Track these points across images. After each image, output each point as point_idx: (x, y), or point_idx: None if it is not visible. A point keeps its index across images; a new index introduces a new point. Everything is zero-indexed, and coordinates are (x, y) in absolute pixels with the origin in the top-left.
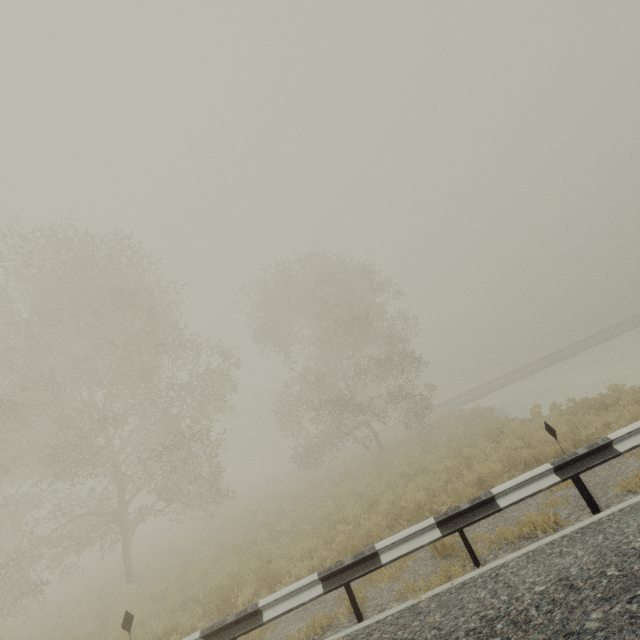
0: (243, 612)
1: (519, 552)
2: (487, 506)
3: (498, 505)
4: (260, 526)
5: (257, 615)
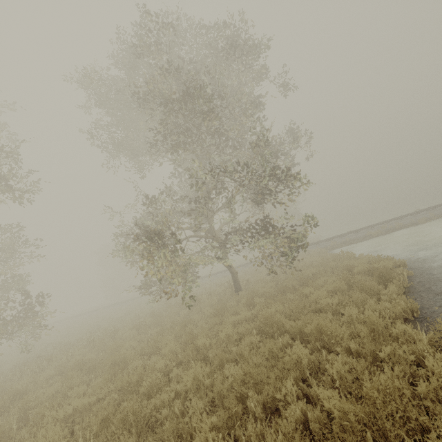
0: None
1: None
2: None
3: None
4: None
5: None
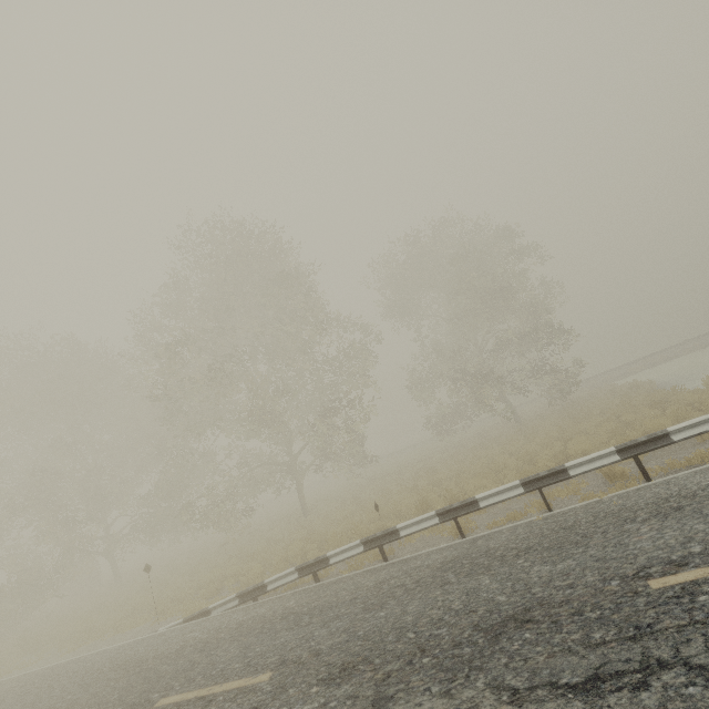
0: (465, 501)
1: (687, 471)
2: (661, 440)
3: (672, 439)
4: (415, 478)
5: (474, 504)
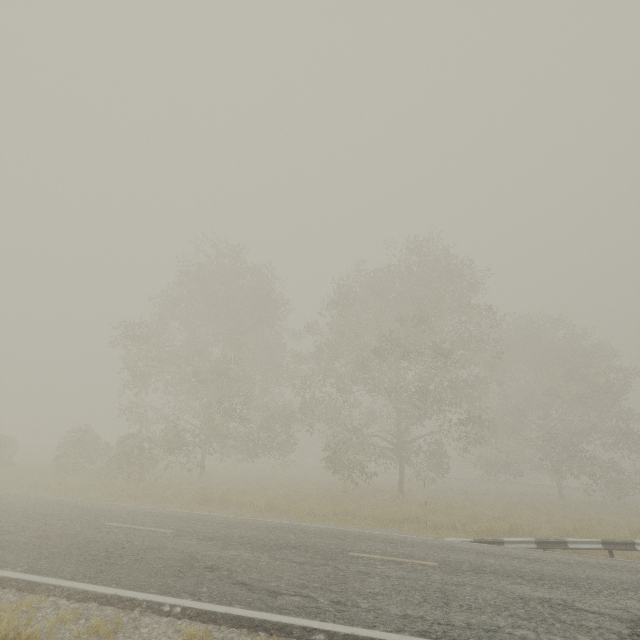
0: None
1: None
2: None
3: None
4: (530, 508)
5: None
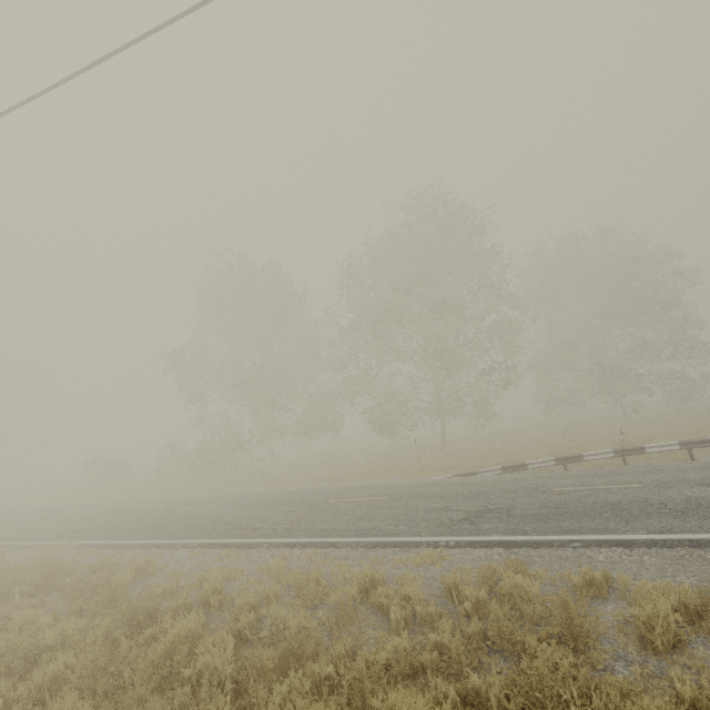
0: (704, 439)
1: None
2: None
3: None
4: (560, 436)
5: None
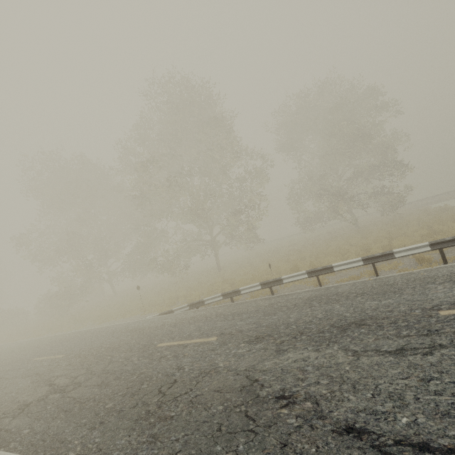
0: (325, 267)
1: None
2: None
3: None
4: (288, 255)
5: (330, 269)
